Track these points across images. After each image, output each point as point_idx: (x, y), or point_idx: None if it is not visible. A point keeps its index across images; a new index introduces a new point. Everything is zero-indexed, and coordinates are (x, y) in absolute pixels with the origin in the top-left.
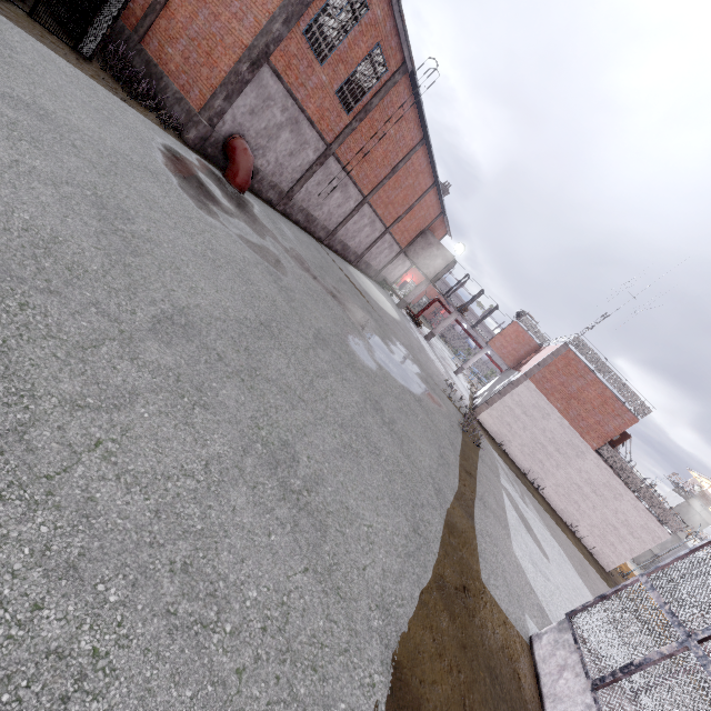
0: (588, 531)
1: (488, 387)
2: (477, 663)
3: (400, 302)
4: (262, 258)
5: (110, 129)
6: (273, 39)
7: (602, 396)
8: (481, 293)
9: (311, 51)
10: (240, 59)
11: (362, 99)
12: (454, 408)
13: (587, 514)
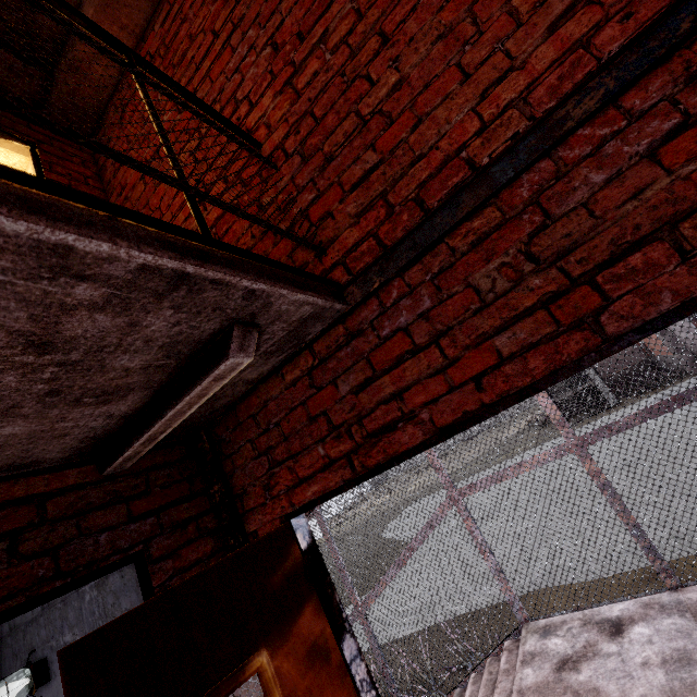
0: None
1: None
2: None
3: None
4: None
5: None
6: None
7: None
8: None
9: None
10: None
11: None
12: None
13: None
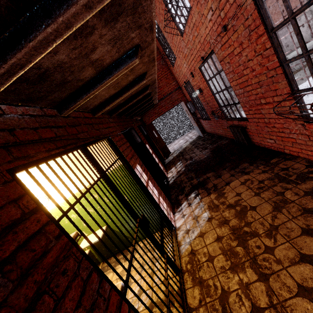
0: None
1: None
2: None
3: None
4: None
5: None
6: None
7: None
8: None
9: None
10: None
11: None
12: None
13: None
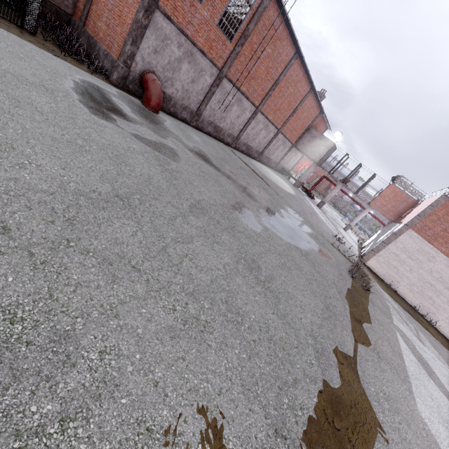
0: None
1: (373, 238)
2: None
3: (296, 182)
4: (154, 149)
5: (16, 62)
6: None
7: None
8: (359, 167)
9: None
10: (137, 10)
11: (240, 27)
12: (343, 257)
13: None
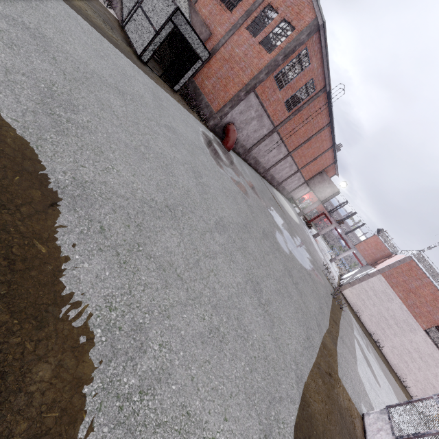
0: (412, 383)
1: (351, 273)
2: (334, 406)
3: (300, 212)
4: (240, 189)
5: (188, 130)
6: (259, 81)
7: (434, 294)
8: (354, 214)
9: (276, 85)
10: (241, 90)
11: (298, 104)
12: (328, 283)
13: (413, 372)
